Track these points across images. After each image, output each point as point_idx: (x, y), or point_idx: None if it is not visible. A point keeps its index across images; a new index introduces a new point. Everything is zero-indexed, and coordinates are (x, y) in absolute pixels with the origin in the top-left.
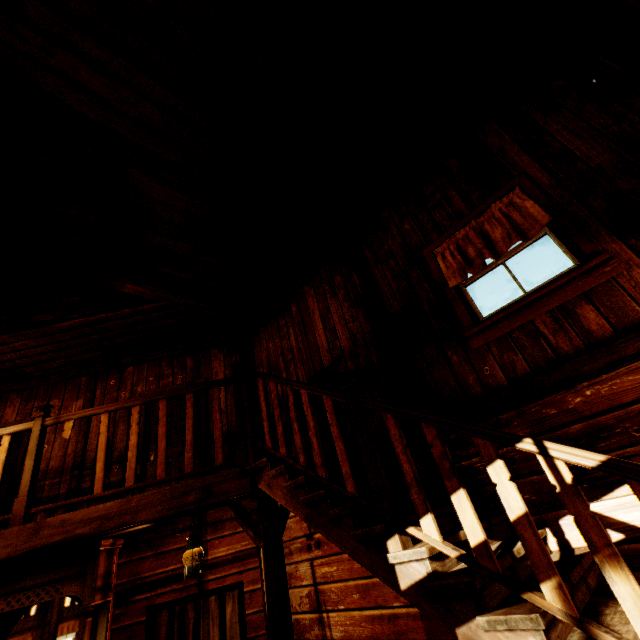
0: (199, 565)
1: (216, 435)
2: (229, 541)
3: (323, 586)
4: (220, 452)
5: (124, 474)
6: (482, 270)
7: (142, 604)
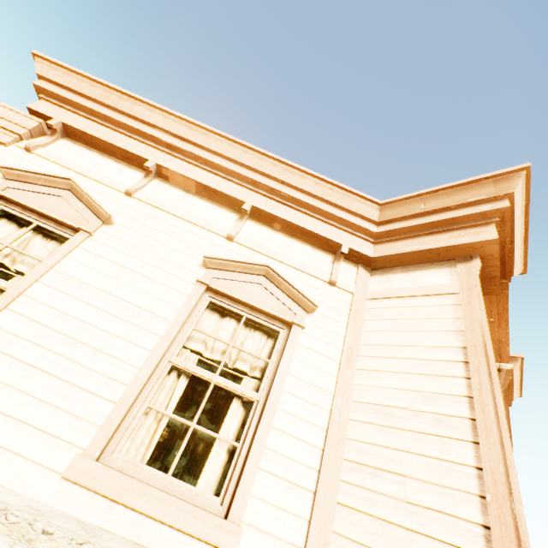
0: None
1: None
2: None
3: None
4: None
5: None
6: None
7: None
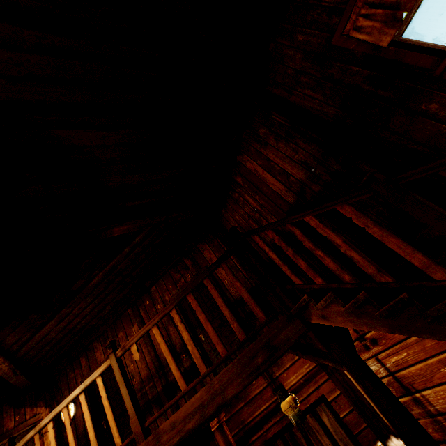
0: (300, 410)
1: (246, 299)
2: (293, 370)
3: (401, 373)
4: (258, 311)
5: (191, 359)
6: (416, 0)
7: (259, 442)
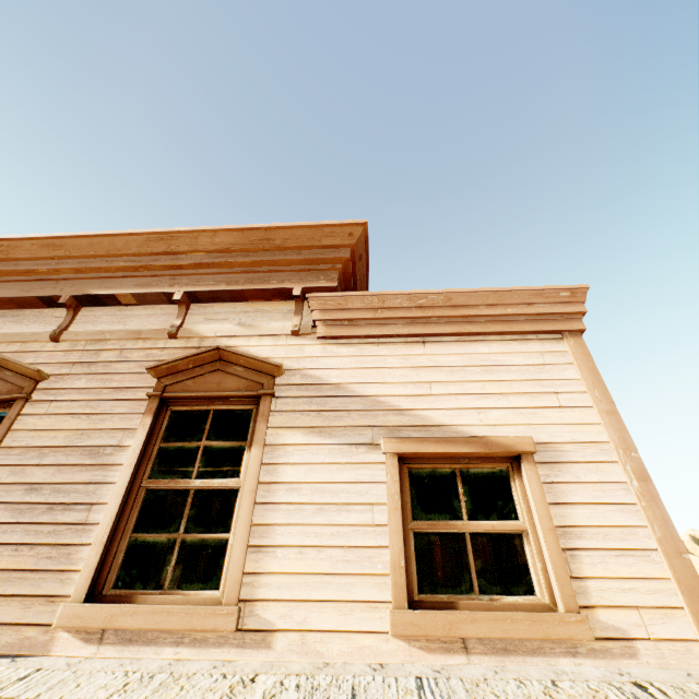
0: None
1: None
2: None
3: None
4: None
5: None
6: None
7: None
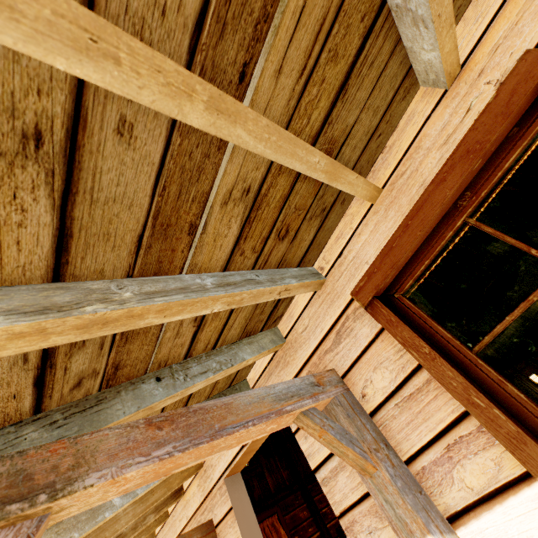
0: None
1: None
2: None
3: None
4: None
5: None
6: None
7: None
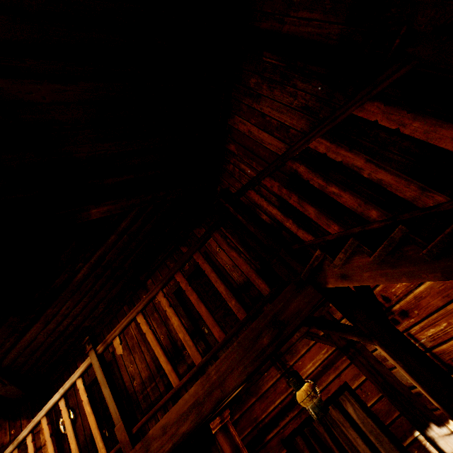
0: (320, 400)
1: (244, 271)
2: (310, 357)
3: (440, 348)
4: (260, 282)
5: None
6: None
7: (275, 441)
